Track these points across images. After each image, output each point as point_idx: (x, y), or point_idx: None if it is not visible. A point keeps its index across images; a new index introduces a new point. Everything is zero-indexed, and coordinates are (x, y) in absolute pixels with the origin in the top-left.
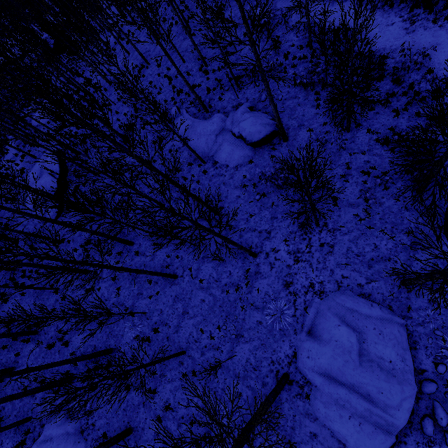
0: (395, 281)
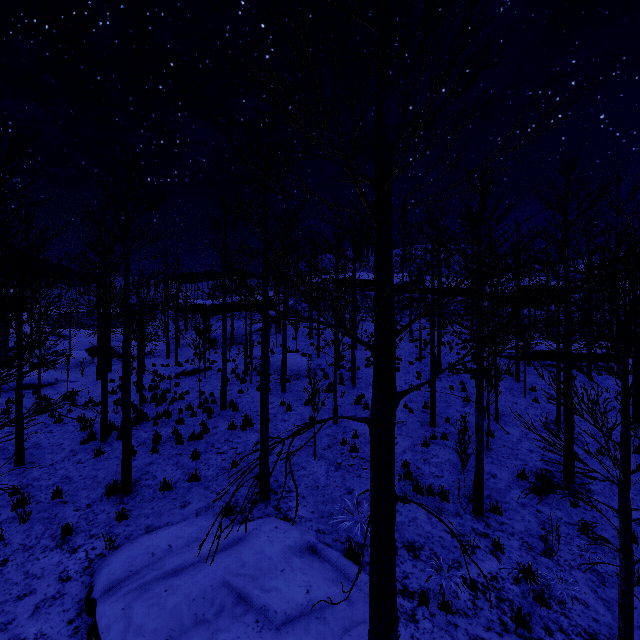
0: None
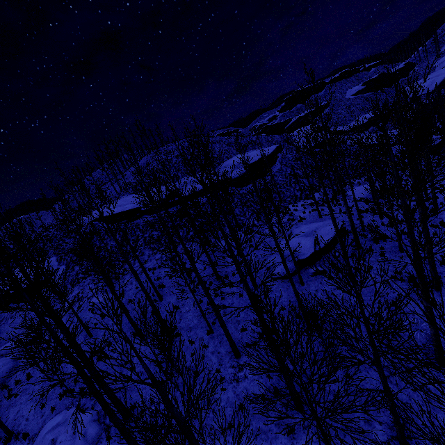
0: None
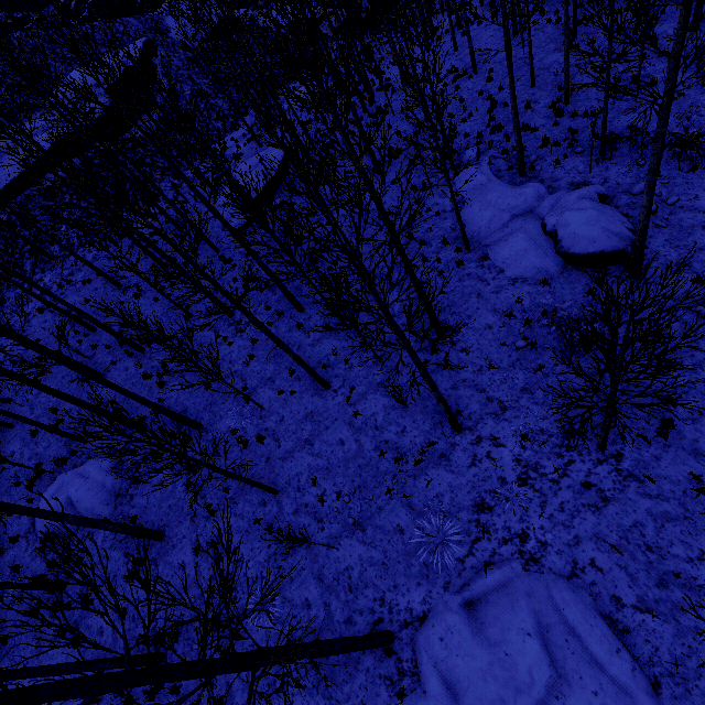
0: (701, 647)
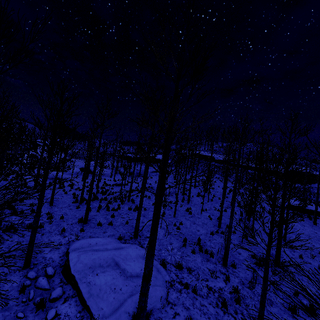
0: None
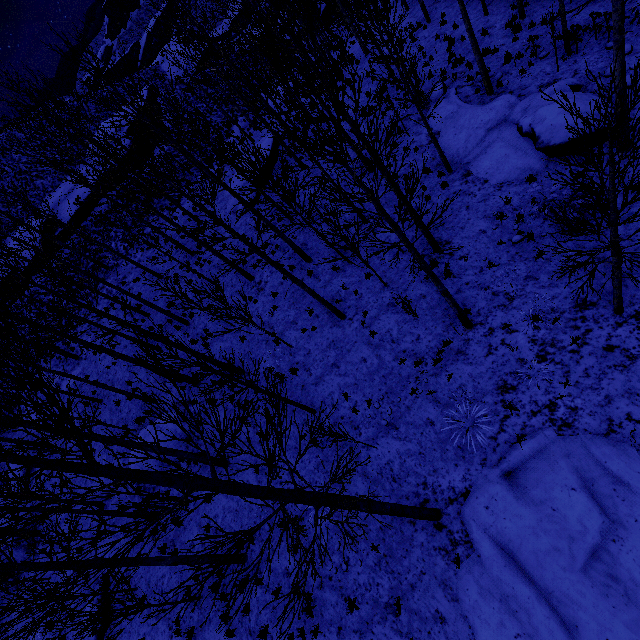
0: None
